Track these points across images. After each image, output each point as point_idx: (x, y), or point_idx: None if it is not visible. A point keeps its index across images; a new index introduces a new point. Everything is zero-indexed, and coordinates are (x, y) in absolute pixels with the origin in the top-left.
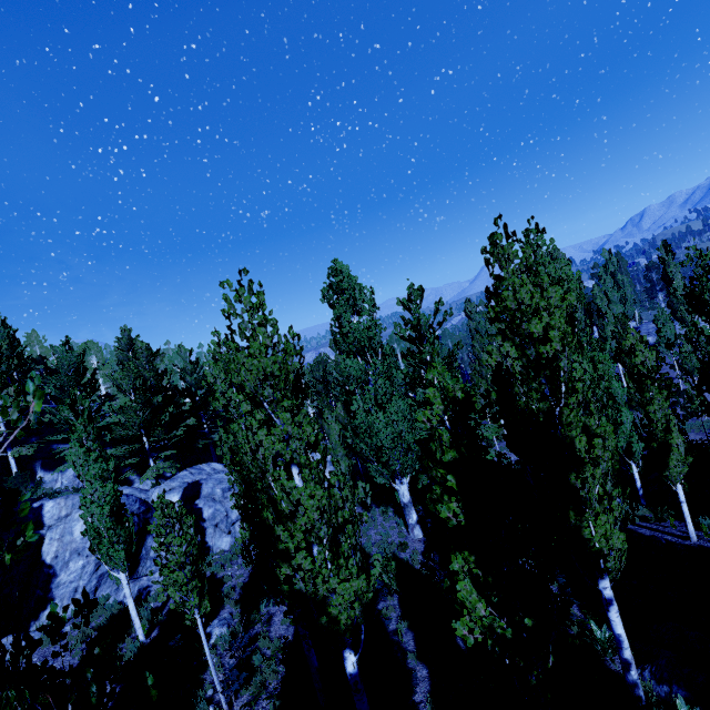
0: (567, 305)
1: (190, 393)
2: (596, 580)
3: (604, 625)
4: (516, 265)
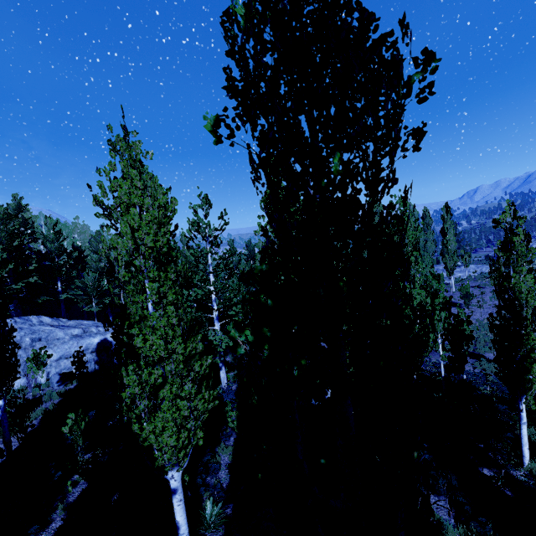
0: (158, 206)
1: (47, 257)
2: (164, 470)
3: (220, 502)
4: (127, 159)
